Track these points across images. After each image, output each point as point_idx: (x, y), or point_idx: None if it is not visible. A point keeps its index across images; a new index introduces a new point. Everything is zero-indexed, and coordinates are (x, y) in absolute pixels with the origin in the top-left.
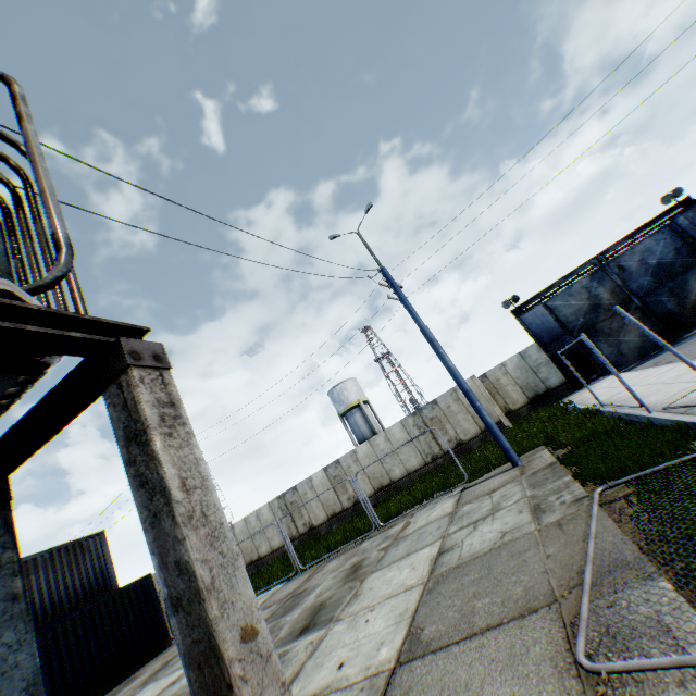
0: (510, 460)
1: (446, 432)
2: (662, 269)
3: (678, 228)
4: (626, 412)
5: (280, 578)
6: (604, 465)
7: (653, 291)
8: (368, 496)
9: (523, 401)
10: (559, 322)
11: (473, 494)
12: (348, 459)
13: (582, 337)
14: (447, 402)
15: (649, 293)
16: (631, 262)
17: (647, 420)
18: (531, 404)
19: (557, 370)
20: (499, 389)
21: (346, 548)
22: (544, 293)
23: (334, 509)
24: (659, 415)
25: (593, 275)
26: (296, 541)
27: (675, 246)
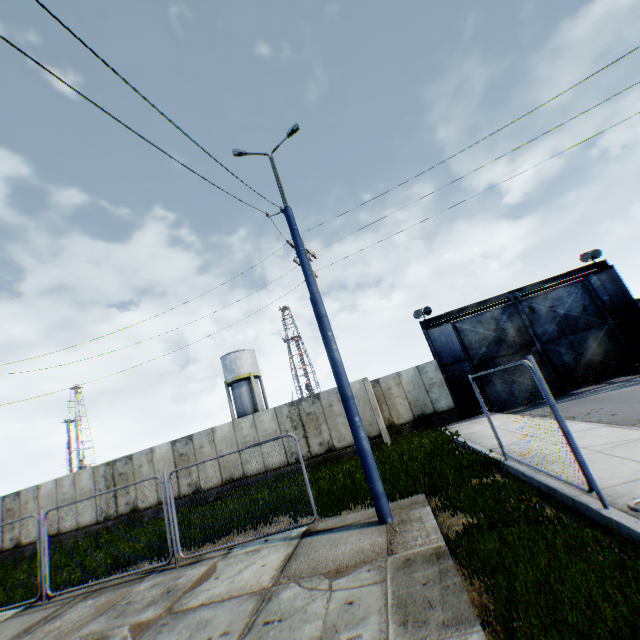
0: (378, 511)
1: (320, 433)
2: (568, 321)
3: (590, 287)
4: (553, 485)
5: (23, 595)
6: (560, 638)
7: (555, 340)
8: (212, 486)
9: (408, 418)
10: (463, 346)
11: (312, 556)
12: (203, 437)
13: (527, 362)
14: (330, 400)
15: (552, 341)
16: (542, 306)
17: (607, 523)
18: (415, 422)
19: (449, 394)
20: (388, 399)
21: (137, 567)
22: (456, 313)
23: (169, 493)
24: (636, 525)
25: (505, 309)
26: (111, 521)
27: (584, 303)
